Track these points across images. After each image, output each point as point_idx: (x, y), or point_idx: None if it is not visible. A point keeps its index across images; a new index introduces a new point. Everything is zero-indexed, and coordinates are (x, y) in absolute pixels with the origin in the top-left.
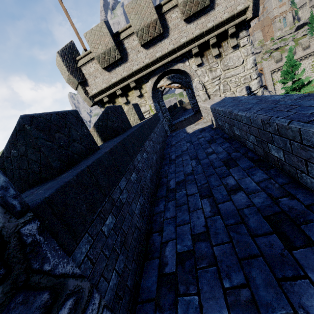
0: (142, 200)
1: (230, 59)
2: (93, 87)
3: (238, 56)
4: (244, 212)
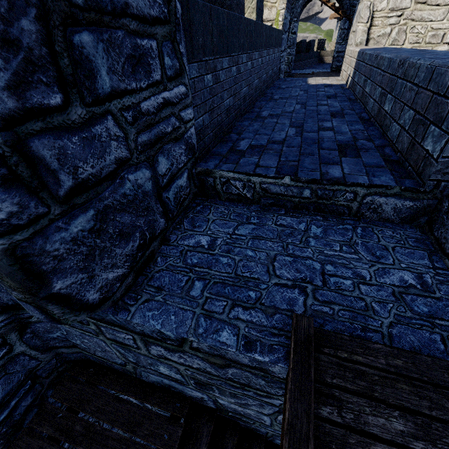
0: (231, 102)
1: None
2: None
3: None
4: (323, 140)
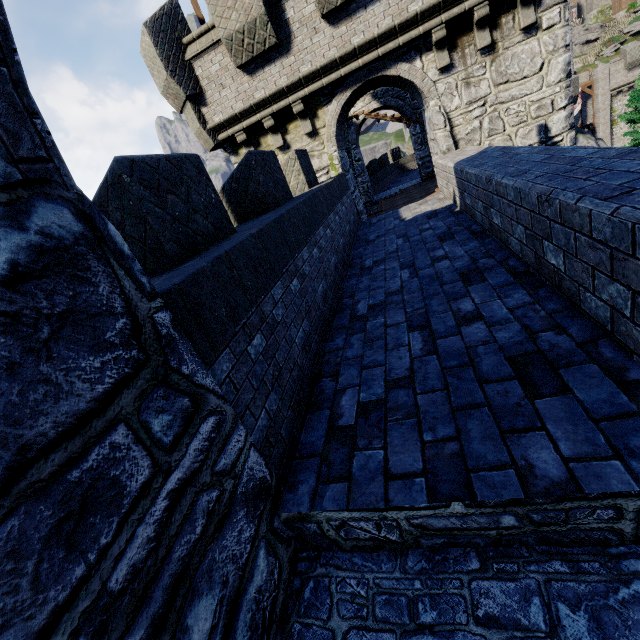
0: (307, 326)
1: (514, 58)
2: (217, 109)
3: (533, 53)
4: (477, 351)
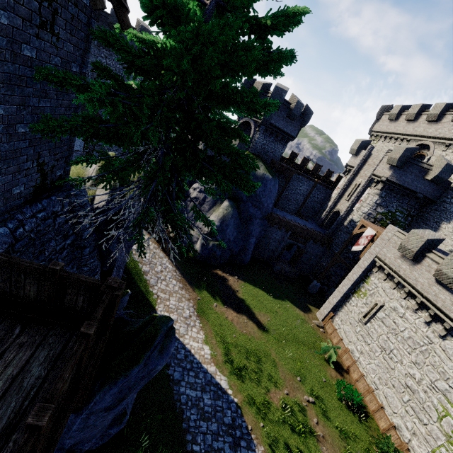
0: None
1: None
2: None
3: None
4: None
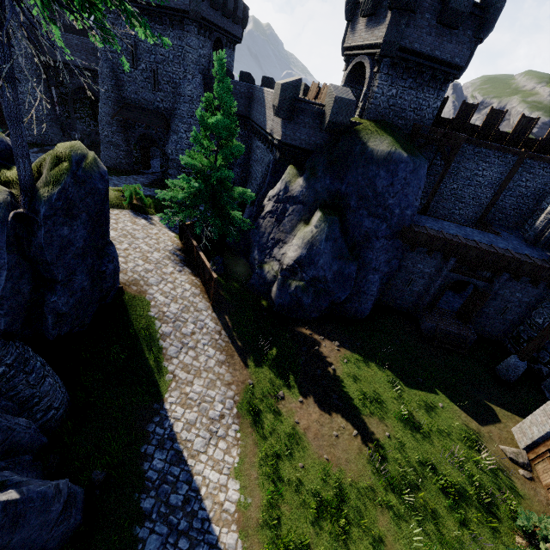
0: None
1: None
2: None
3: None
4: None
